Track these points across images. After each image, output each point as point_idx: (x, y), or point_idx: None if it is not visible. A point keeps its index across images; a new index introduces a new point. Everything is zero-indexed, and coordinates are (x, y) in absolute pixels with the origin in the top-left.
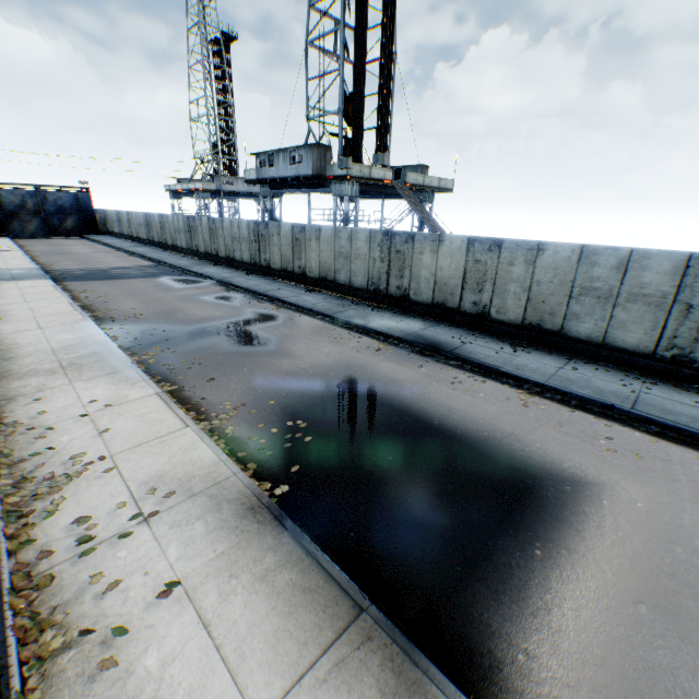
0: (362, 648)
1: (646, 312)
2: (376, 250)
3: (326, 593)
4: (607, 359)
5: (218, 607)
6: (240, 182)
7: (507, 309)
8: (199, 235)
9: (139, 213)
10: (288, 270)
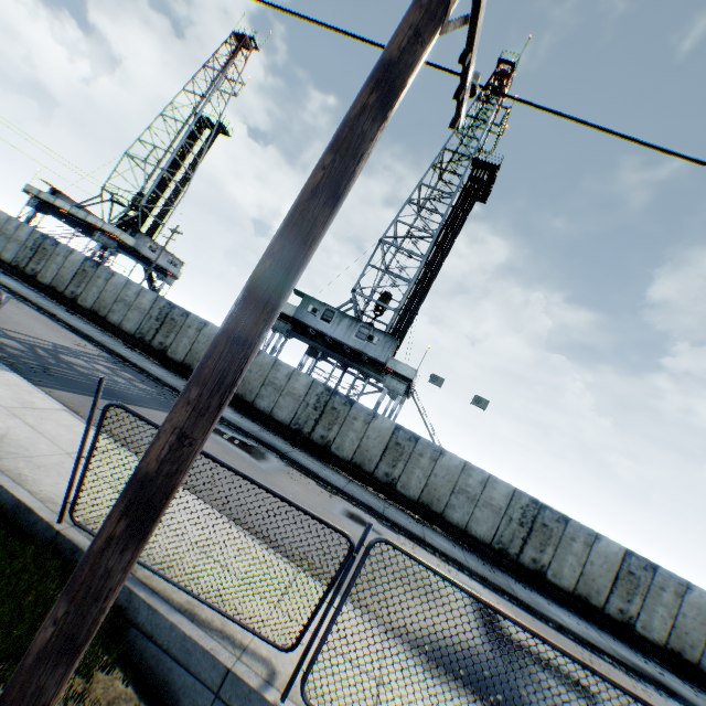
0: None
1: None
2: (516, 510)
3: None
4: None
5: None
6: (163, 254)
7: (651, 627)
8: (184, 337)
9: (22, 222)
10: (365, 468)
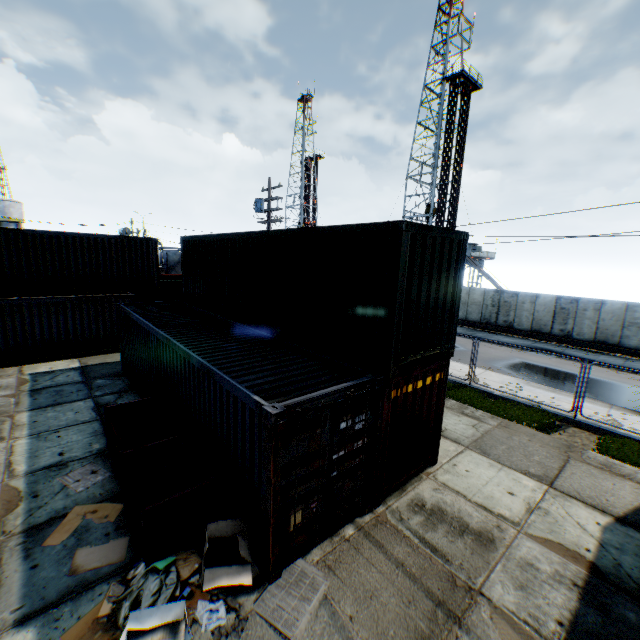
0: (618, 409)
1: None
2: (488, 300)
3: (597, 402)
4: None
5: (570, 402)
6: None
7: (582, 333)
8: None
9: None
10: None
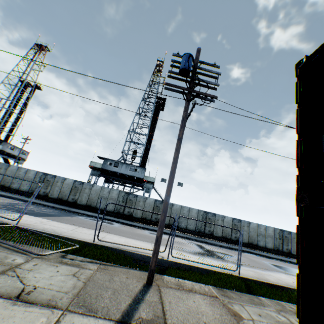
0: None
1: (270, 239)
2: (200, 217)
3: None
4: (267, 251)
5: None
6: (18, 150)
7: (244, 239)
8: (56, 187)
9: None
10: (147, 219)
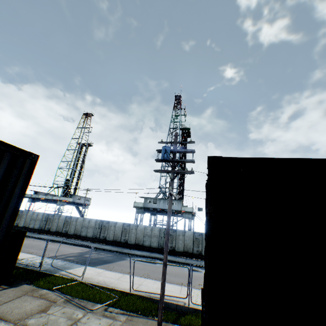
0: None
1: None
2: None
3: None
4: None
5: None
6: (83, 199)
7: None
8: (110, 231)
9: (38, 212)
10: (189, 252)
